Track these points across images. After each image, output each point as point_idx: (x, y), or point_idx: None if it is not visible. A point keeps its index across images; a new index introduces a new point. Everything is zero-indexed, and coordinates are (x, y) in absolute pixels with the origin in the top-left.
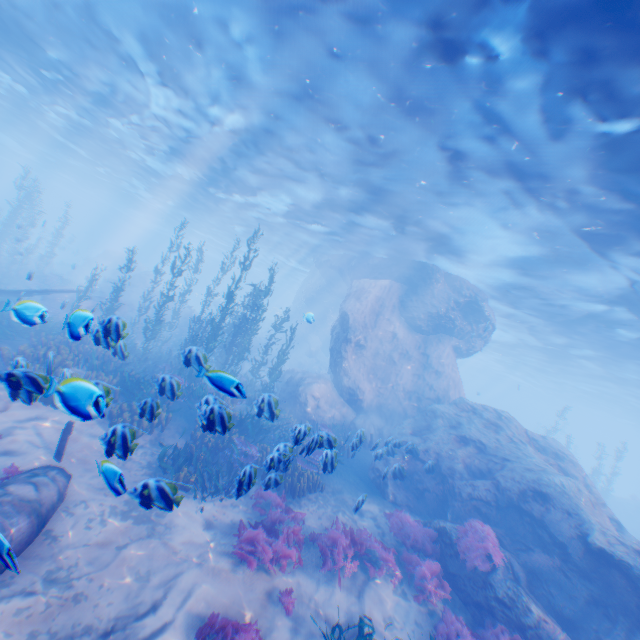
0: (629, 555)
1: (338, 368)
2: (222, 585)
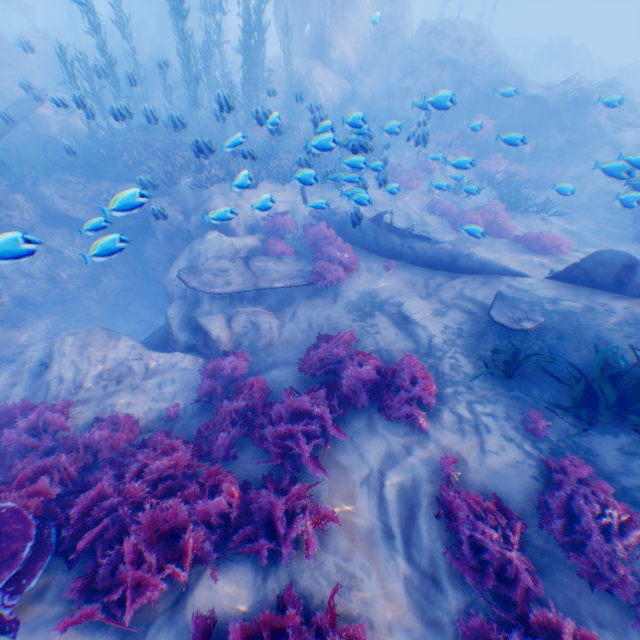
0: (545, 94)
1: (324, 44)
2: (411, 201)
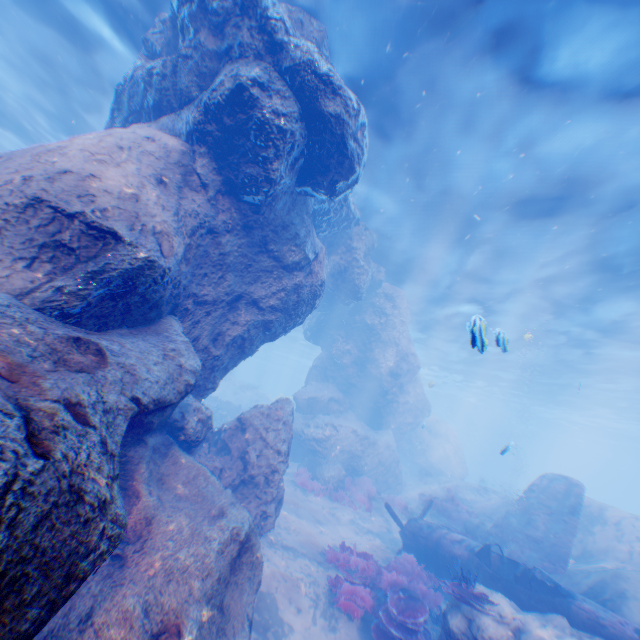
0: None
1: None
2: None
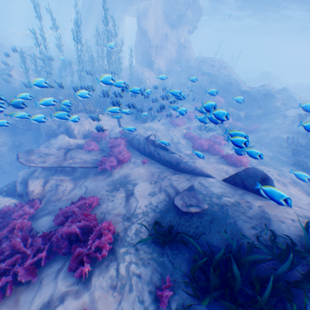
0: (250, 90)
1: (151, 62)
2: (177, 132)
